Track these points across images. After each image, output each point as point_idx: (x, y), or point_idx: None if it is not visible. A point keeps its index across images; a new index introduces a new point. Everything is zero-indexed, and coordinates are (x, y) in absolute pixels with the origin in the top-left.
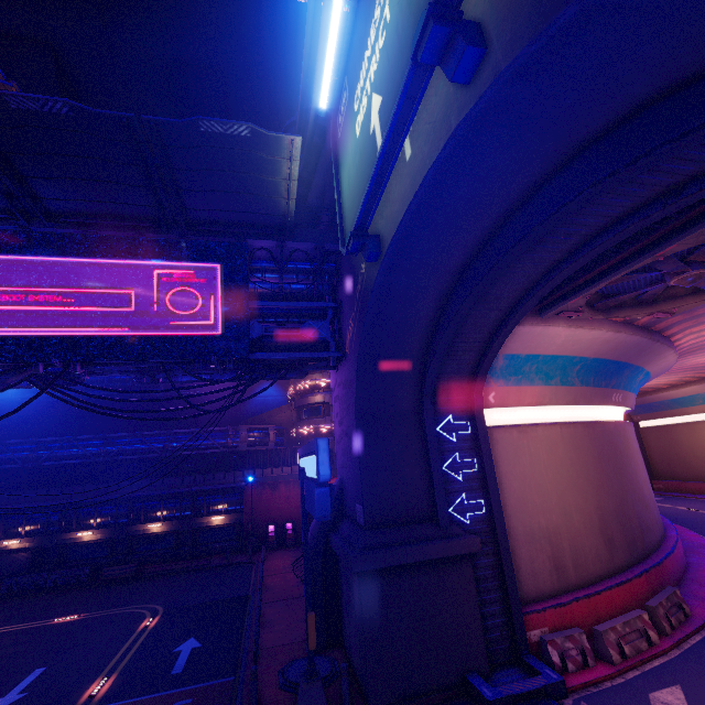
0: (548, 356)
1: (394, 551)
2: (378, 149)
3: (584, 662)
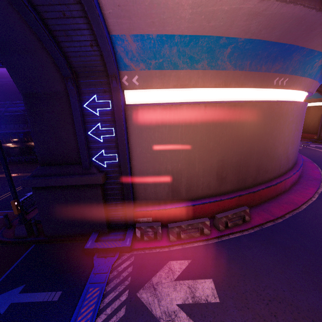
0: (185, 36)
1: (46, 179)
2: None
3: (156, 237)
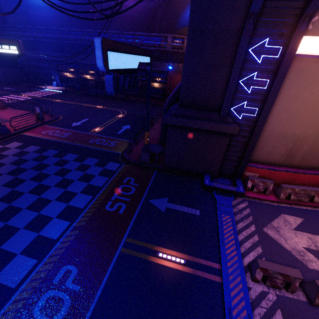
0: None
1: (186, 120)
2: None
3: (264, 192)
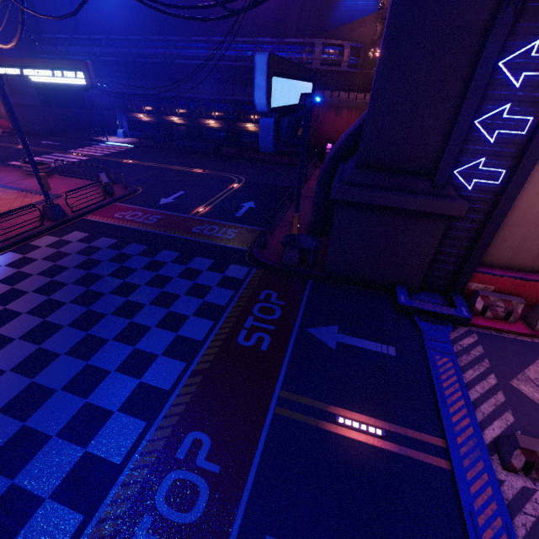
0: None
1: (372, 193)
2: None
3: (505, 317)
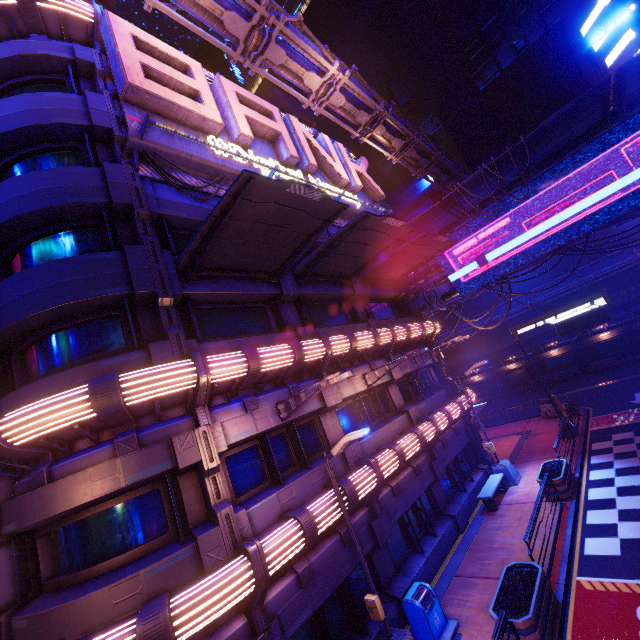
0: None
1: None
2: None
3: None
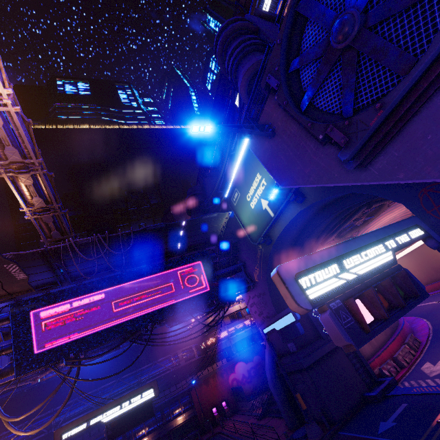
0: None
1: (314, 353)
2: (270, 214)
3: (397, 371)
